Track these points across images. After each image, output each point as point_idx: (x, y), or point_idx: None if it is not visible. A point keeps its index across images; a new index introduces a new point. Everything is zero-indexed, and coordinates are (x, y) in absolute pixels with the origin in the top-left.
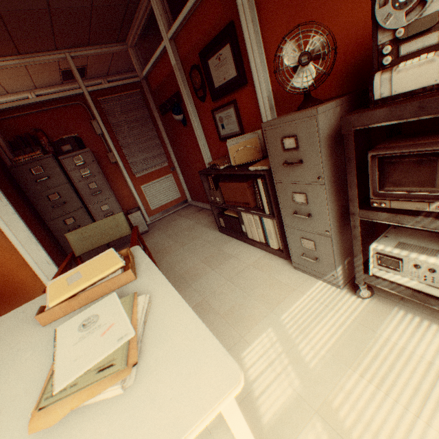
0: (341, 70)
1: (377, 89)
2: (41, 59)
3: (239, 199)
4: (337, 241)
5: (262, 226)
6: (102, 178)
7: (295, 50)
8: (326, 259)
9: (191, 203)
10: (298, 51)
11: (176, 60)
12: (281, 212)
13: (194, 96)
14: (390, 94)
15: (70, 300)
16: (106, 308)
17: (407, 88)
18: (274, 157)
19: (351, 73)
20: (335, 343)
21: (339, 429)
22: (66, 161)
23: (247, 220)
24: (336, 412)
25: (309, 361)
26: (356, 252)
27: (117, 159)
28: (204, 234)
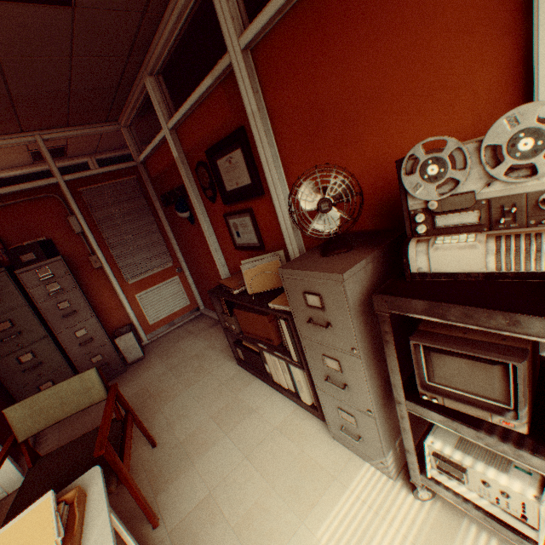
0: (372, 203)
1: (413, 261)
2: None
3: (260, 333)
4: (384, 422)
5: (290, 372)
6: (78, 294)
7: (313, 194)
8: (371, 441)
9: (203, 312)
10: (317, 193)
11: (179, 153)
12: (311, 370)
13: (202, 194)
14: (429, 270)
15: None
16: None
17: (448, 268)
18: (296, 308)
19: (384, 208)
20: None
21: None
22: (25, 275)
23: (271, 360)
24: None
25: None
26: (408, 446)
27: (103, 263)
28: (217, 367)
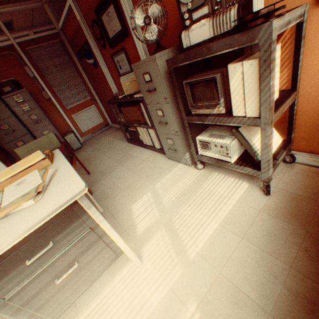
0: (179, 26)
1: (184, 42)
2: None
3: (135, 119)
4: (183, 138)
5: (149, 135)
6: (40, 111)
7: (141, 14)
8: (180, 149)
9: (111, 125)
10: (144, 15)
11: (80, 16)
12: (154, 123)
13: (98, 44)
14: (190, 45)
15: (13, 177)
16: (31, 176)
17: (197, 41)
18: (142, 87)
19: None
20: (180, 194)
21: (173, 229)
22: (8, 99)
23: (141, 132)
24: (173, 223)
25: (165, 204)
26: (190, 142)
27: (50, 96)
28: (118, 145)
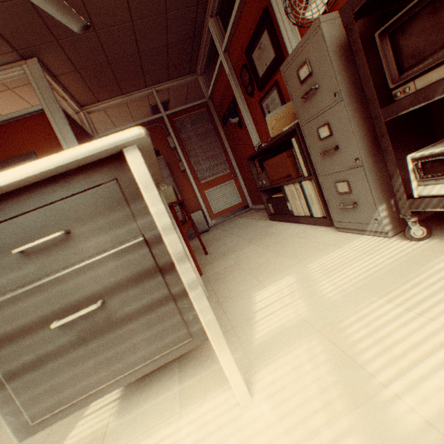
0: None
1: None
2: (136, 96)
3: (282, 174)
4: (373, 171)
5: (303, 195)
6: (171, 180)
7: None
8: (364, 200)
9: (251, 207)
10: None
11: (229, 68)
12: (312, 160)
13: (245, 95)
14: None
15: None
16: None
17: None
18: (294, 98)
19: None
20: (363, 279)
21: (340, 343)
22: None
23: (290, 194)
24: (341, 330)
25: (324, 294)
26: (391, 170)
27: (185, 167)
28: (254, 224)
